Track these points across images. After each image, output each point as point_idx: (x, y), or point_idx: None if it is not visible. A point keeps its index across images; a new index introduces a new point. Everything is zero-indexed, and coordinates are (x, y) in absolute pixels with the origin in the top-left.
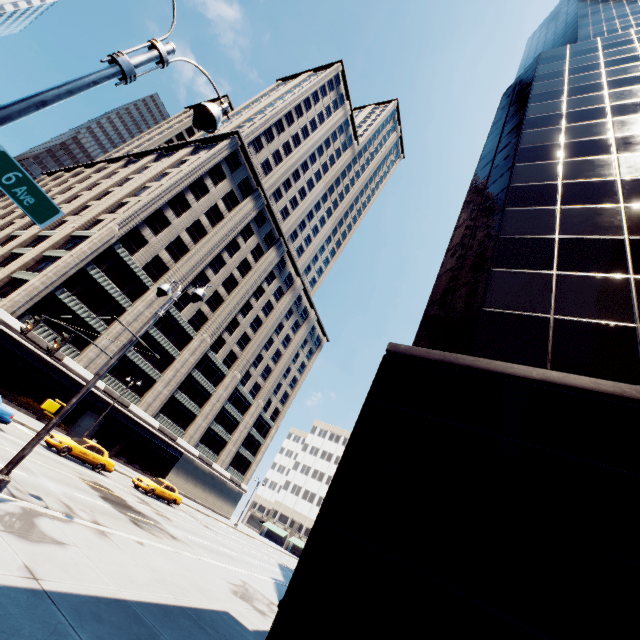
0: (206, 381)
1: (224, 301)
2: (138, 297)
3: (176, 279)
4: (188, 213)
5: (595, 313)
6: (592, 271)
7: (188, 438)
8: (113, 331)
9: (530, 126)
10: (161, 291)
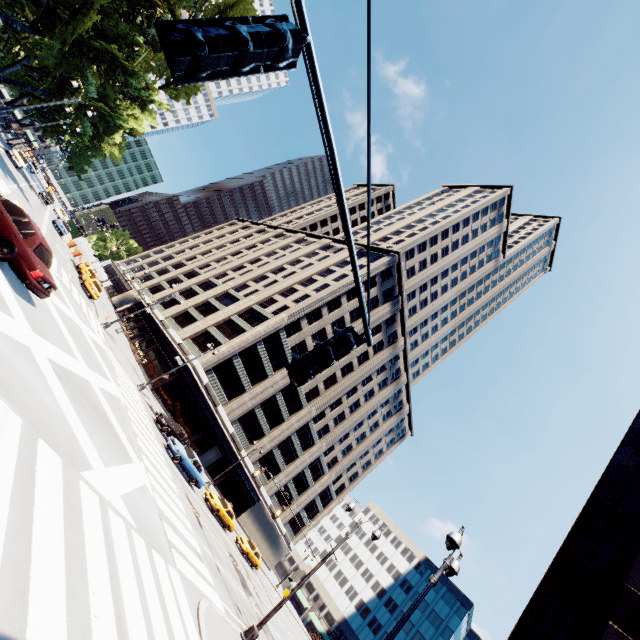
0: (299, 444)
1: (337, 382)
2: (279, 368)
3: None
4: (338, 311)
5: None
6: None
7: (268, 488)
8: (254, 391)
9: None
10: (350, 509)
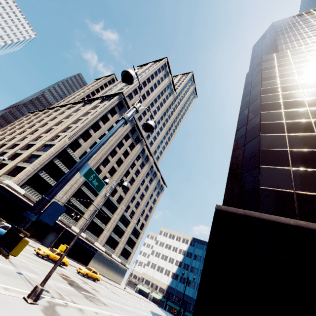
0: (108, 211)
1: (116, 171)
2: None
3: (94, 162)
4: (100, 130)
5: (315, 189)
6: (309, 167)
7: (100, 242)
8: (64, 189)
9: (264, 93)
10: (105, 183)
